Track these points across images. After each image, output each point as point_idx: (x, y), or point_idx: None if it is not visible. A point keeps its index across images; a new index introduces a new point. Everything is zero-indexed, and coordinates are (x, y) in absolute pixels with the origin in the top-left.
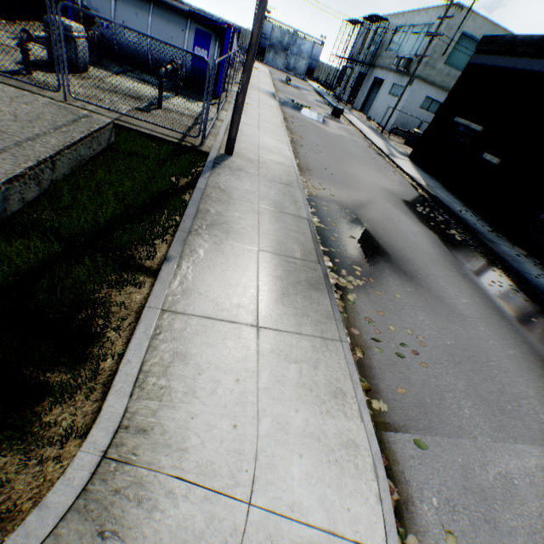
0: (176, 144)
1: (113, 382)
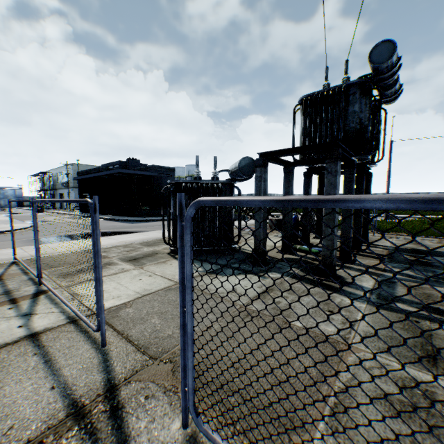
0: None
1: None
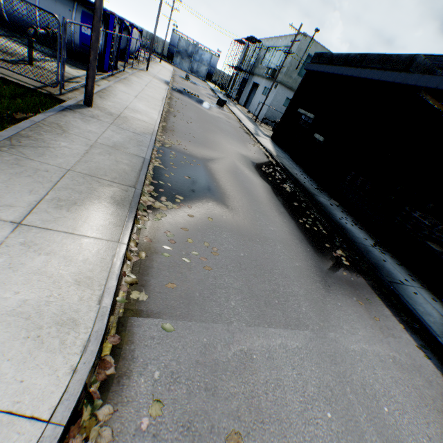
0: (31, 89)
1: None
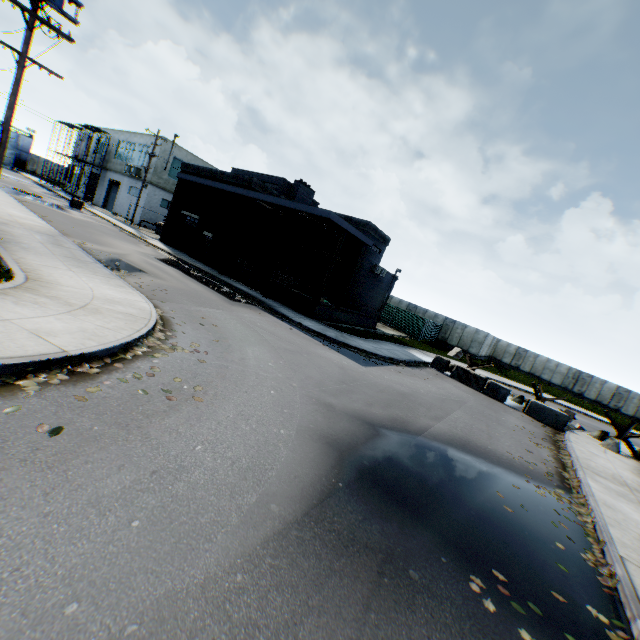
0: None
1: (13, 269)
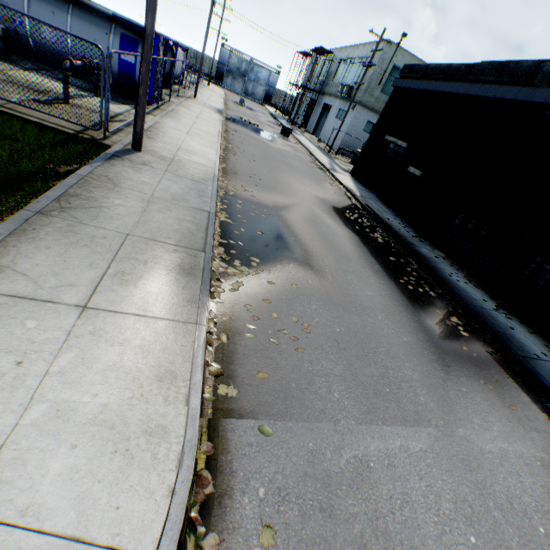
0: (71, 135)
1: None
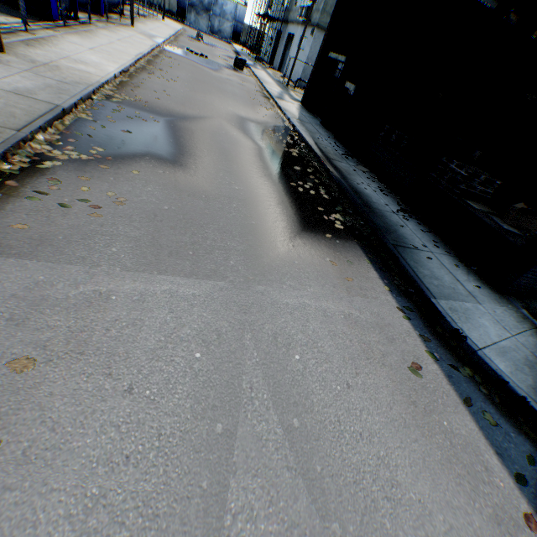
0: None
1: None
